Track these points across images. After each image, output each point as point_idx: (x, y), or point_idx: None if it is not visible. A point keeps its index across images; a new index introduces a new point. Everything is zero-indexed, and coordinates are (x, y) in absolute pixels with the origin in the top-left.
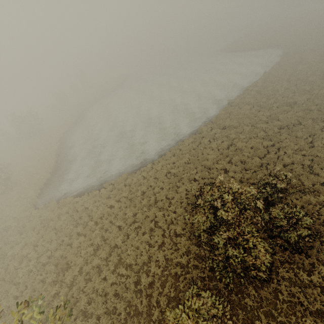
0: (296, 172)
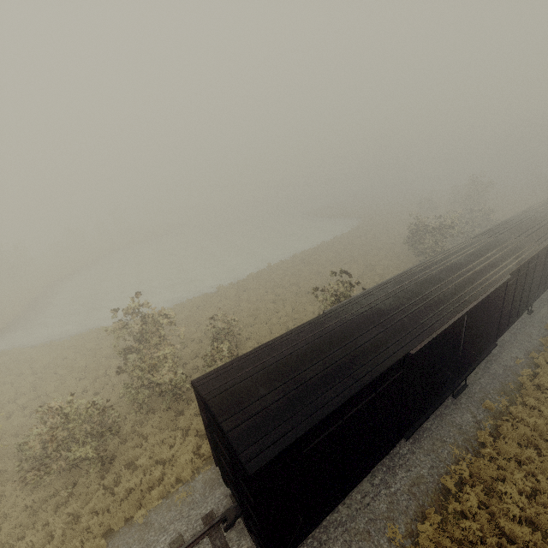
0: (274, 331)
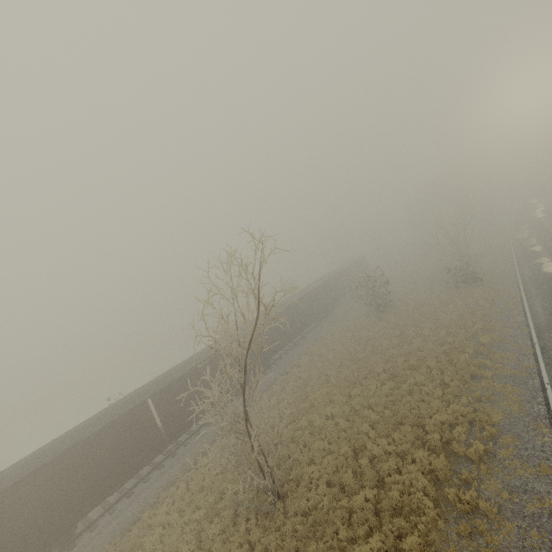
0: None
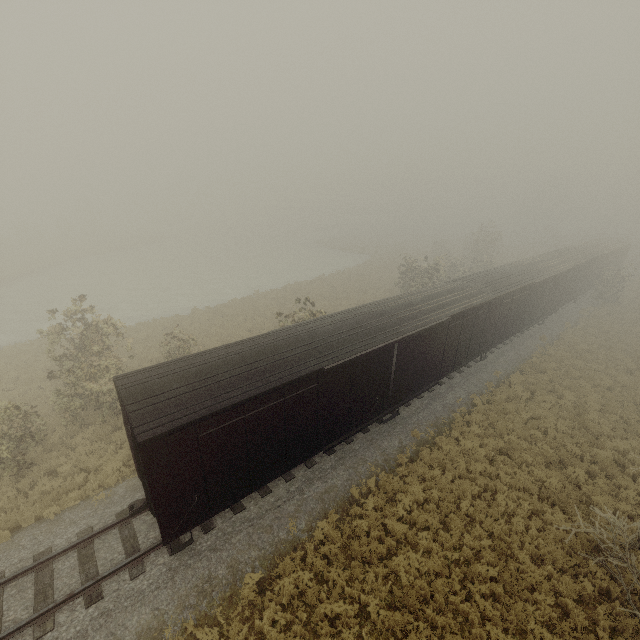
0: None
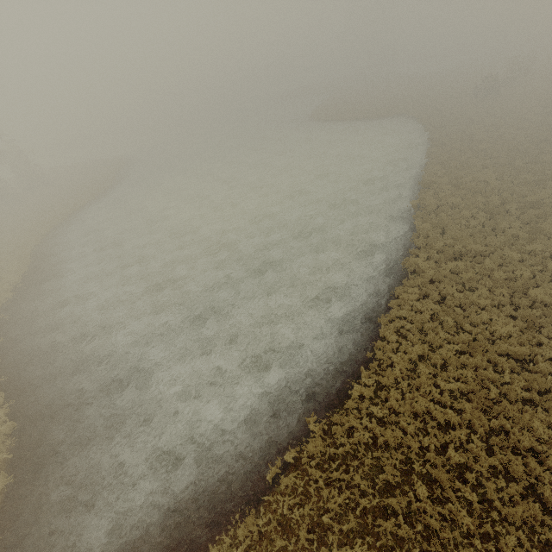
0: None
